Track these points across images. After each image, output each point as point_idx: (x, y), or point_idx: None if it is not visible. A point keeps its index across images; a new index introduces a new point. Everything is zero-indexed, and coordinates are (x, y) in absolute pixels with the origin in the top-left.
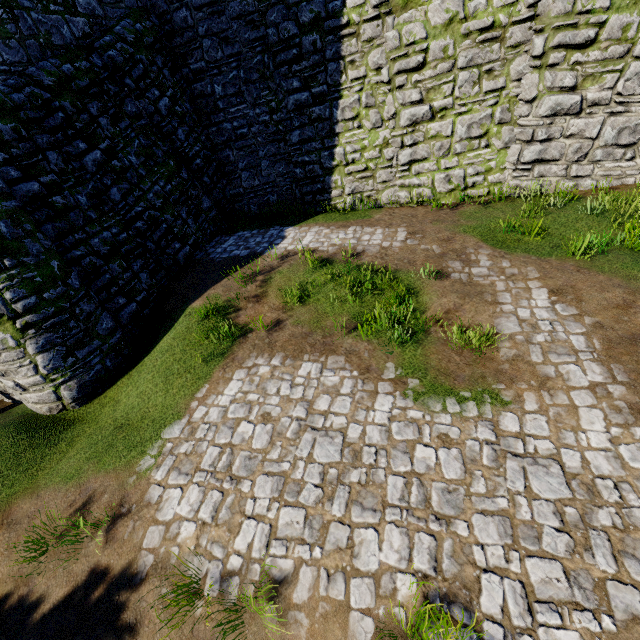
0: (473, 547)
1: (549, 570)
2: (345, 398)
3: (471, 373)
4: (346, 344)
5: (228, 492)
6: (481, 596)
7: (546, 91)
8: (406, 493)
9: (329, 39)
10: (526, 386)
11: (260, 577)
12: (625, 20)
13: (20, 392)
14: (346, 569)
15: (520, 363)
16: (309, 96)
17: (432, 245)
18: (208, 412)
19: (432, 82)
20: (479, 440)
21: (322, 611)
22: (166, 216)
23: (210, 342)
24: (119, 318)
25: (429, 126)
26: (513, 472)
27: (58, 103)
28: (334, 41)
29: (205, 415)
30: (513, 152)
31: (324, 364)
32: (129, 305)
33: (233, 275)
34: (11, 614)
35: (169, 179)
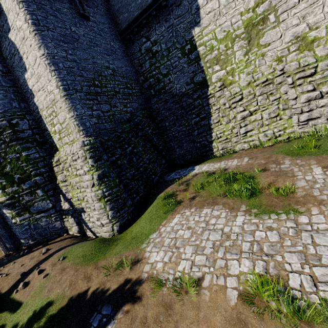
0: (284, 264)
1: (325, 271)
2: (222, 218)
3: (283, 204)
4: (222, 201)
5: (175, 252)
6: (289, 281)
7: (300, 94)
8: (251, 247)
9: (204, 100)
10: (312, 205)
11: (188, 278)
12: (326, 63)
13: (101, 227)
14: (224, 274)
15: (308, 197)
16: (199, 118)
17: (261, 160)
18: (166, 228)
19: (247, 103)
20: (287, 227)
21: (215, 289)
22: (150, 166)
23: (166, 207)
24: (133, 202)
25: (250, 117)
26: (305, 237)
27: (121, 135)
28: (206, 100)
29: (165, 229)
30: (294, 119)
31: (213, 208)
32: (137, 197)
33: (174, 184)
34: (99, 293)
35: (151, 154)
